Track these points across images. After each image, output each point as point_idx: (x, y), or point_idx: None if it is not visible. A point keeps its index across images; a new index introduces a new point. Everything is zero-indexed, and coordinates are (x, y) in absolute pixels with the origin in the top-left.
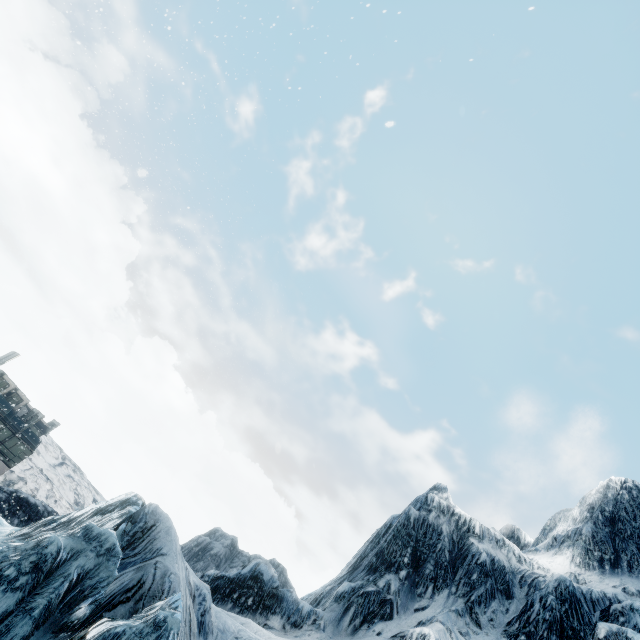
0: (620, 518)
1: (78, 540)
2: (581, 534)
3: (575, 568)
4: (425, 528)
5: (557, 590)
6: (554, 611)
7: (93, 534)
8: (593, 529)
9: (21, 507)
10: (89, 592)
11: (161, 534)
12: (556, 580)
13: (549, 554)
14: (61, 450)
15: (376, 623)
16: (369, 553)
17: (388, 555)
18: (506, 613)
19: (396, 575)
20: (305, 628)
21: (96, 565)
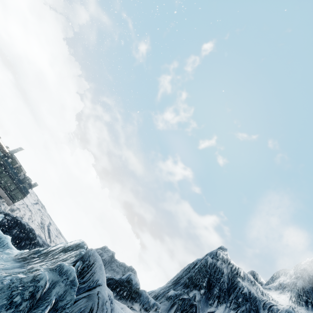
0: None
1: (55, 274)
2: (296, 285)
3: (292, 303)
4: (215, 269)
5: None
6: None
7: (63, 270)
8: (303, 284)
9: (17, 225)
10: (60, 311)
11: (97, 269)
12: (286, 311)
13: (277, 292)
14: (37, 196)
15: None
16: (184, 276)
17: (195, 280)
18: None
19: (199, 291)
20: (151, 312)
21: (64, 291)
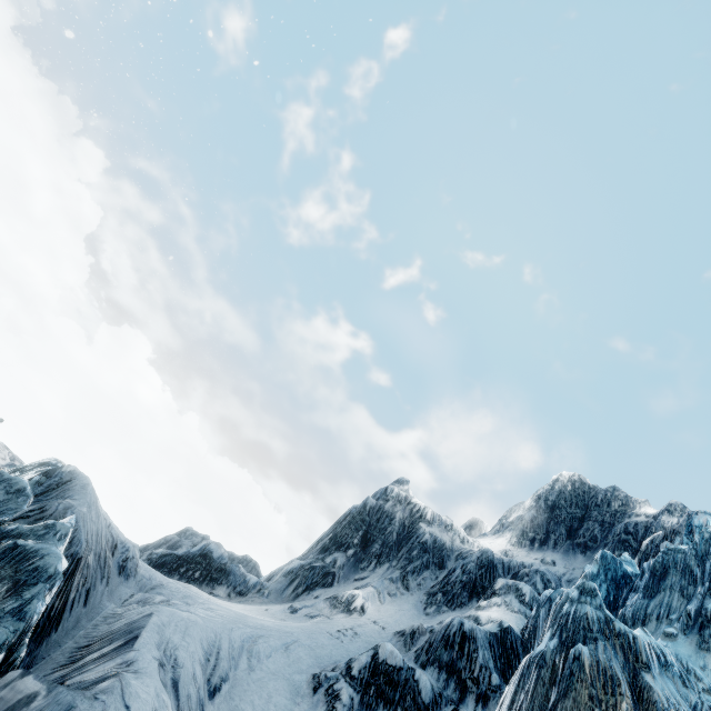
0: (559, 506)
1: None
2: (522, 519)
3: (510, 547)
4: (379, 515)
5: (479, 559)
6: (471, 574)
7: (4, 478)
8: (534, 515)
9: None
10: None
11: (76, 488)
12: (480, 552)
13: (493, 537)
14: (9, 451)
15: (316, 590)
16: (325, 538)
17: (340, 538)
18: (435, 580)
19: (344, 553)
20: (250, 596)
21: (6, 500)
